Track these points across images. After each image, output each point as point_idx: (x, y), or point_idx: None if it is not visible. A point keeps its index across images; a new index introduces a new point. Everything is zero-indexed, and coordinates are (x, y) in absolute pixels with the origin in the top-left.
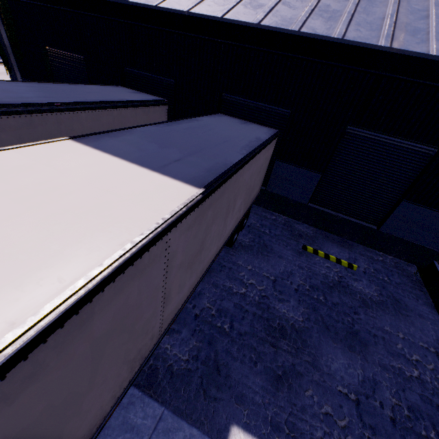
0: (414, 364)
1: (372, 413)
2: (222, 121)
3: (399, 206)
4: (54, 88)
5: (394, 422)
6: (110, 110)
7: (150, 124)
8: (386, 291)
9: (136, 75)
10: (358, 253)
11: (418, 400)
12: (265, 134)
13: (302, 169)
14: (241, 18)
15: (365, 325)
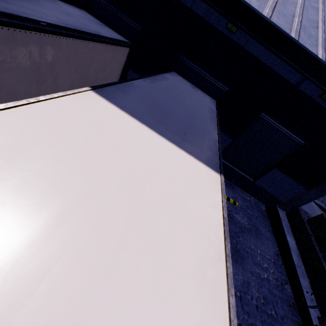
0: (265, 270)
1: (247, 304)
2: (181, 82)
3: (271, 171)
4: None
5: (257, 307)
6: (88, 42)
7: (141, 78)
8: (251, 221)
9: (103, 5)
10: (237, 194)
11: (267, 292)
12: (211, 103)
13: (221, 132)
14: (311, 48)
15: (242, 245)
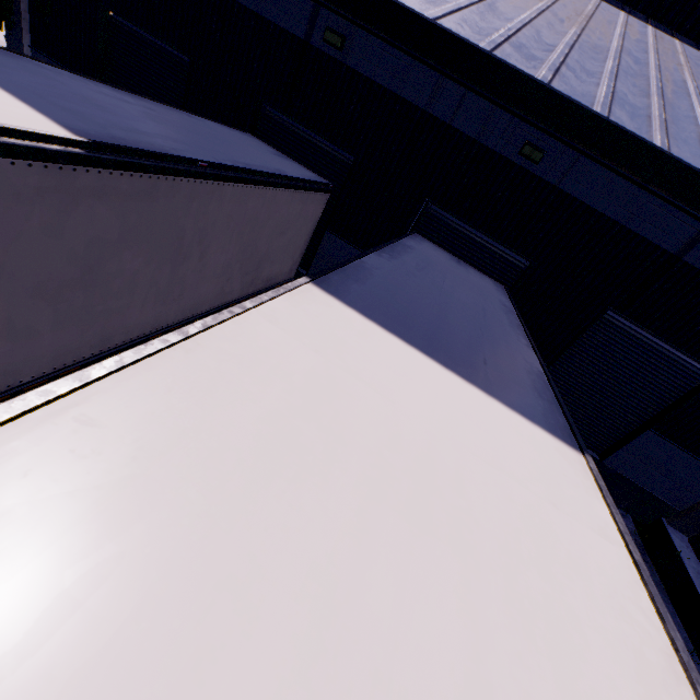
0: None
1: None
2: (434, 253)
3: (640, 436)
4: (164, 114)
5: None
6: (265, 188)
7: (373, 251)
8: None
9: (283, 124)
10: None
11: None
12: (500, 293)
13: None
14: None
15: None
